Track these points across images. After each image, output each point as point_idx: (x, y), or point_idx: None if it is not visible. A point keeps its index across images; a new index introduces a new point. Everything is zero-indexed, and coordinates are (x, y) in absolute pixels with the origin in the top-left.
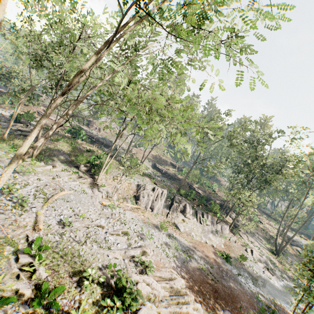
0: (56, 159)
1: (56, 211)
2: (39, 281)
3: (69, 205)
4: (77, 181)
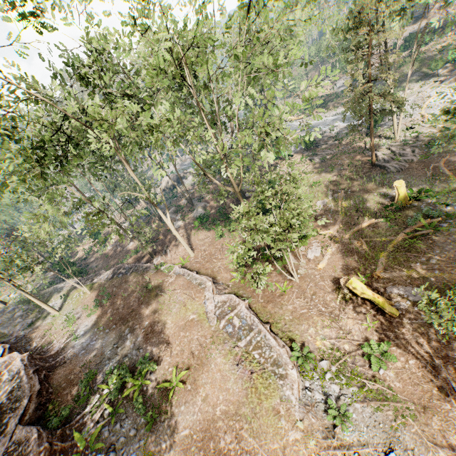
0: (409, 83)
1: (432, 108)
2: (439, 128)
3: (441, 102)
4: (440, 85)
